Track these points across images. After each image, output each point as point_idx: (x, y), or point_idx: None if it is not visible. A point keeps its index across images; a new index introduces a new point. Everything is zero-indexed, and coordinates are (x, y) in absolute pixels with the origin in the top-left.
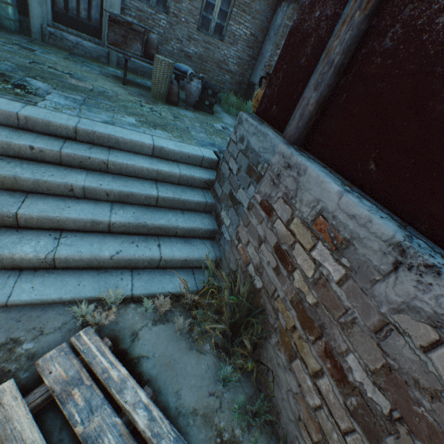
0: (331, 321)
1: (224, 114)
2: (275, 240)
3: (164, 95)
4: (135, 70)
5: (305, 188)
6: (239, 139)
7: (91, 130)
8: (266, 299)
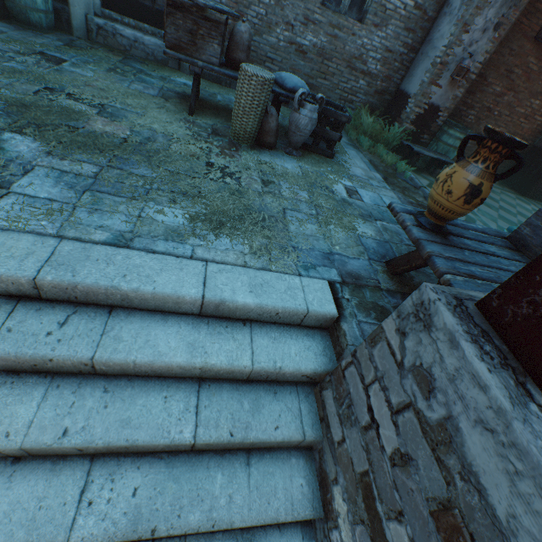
0: None
1: (350, 150)
2: None
3: (252, 133)
4: (218, 78)
5: None
6: (414, 368)
7: (66, 282)
8: None
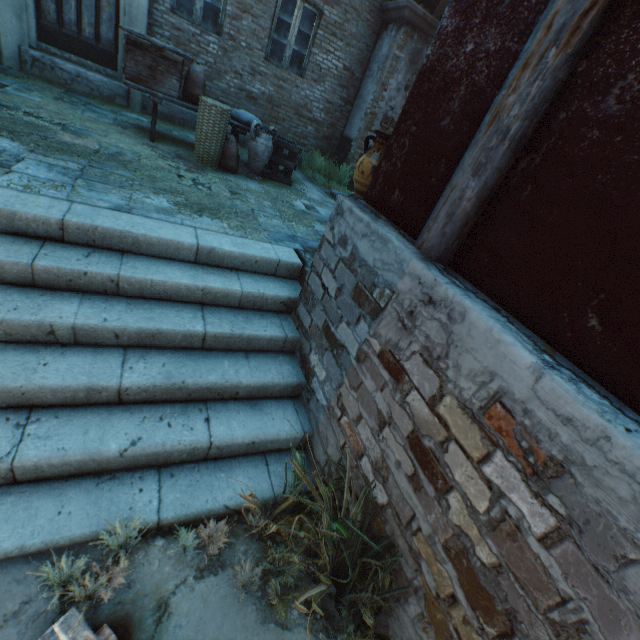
0: (531, 611)
1: (307, 183)
2: (409, 426)
3: (216, 157)
4: (171, 117)
5: (465, 346)
6: (339, 240)
7: (89, 224)
8: (396, 528)
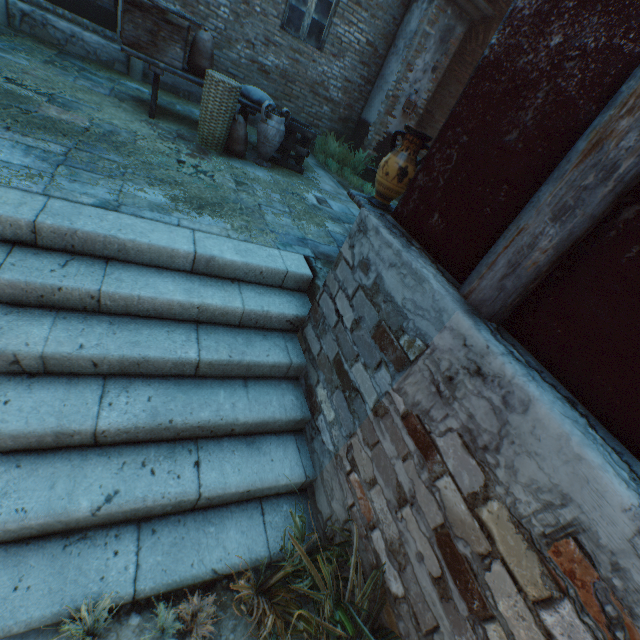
0: None
1: (319, 170)
2: (437, 517)
3: (221, 140)
4: (175, 88)
5: (526, 446)
6: (359, 263)
7: (67, 227)
8: (413, 631)
